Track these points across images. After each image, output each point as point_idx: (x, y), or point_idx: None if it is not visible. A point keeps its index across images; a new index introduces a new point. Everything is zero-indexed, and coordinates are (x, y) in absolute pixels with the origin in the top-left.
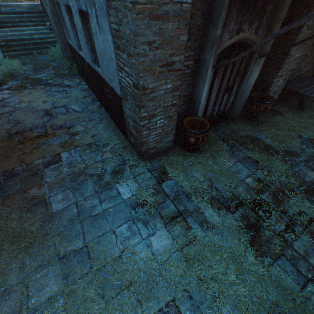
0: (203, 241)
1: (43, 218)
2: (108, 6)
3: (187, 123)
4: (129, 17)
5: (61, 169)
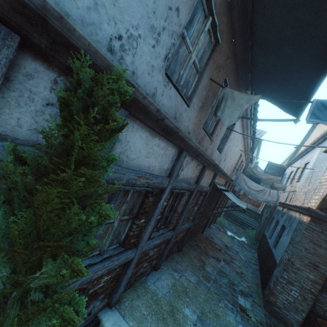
0: None
1: (201, 265)
2: (295, 229)
3: (321, 323)
4: (299, 235)
5: (217, 263)
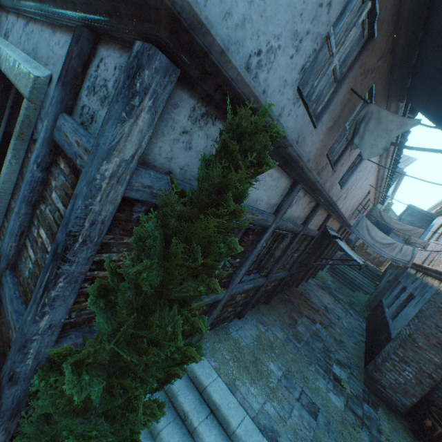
0: (363, 441)
1: (291, 323)
2: (427, 301)
3: (436, 413)
4: (432, 308)
5: (312, 325)
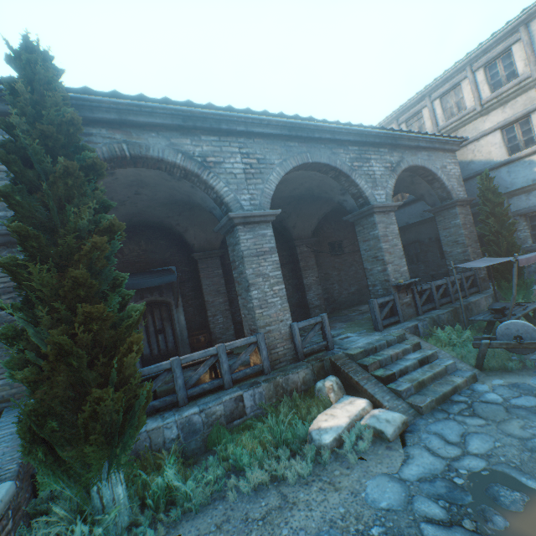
0: None
1: None
2: None
3: None
4: None
5: None
